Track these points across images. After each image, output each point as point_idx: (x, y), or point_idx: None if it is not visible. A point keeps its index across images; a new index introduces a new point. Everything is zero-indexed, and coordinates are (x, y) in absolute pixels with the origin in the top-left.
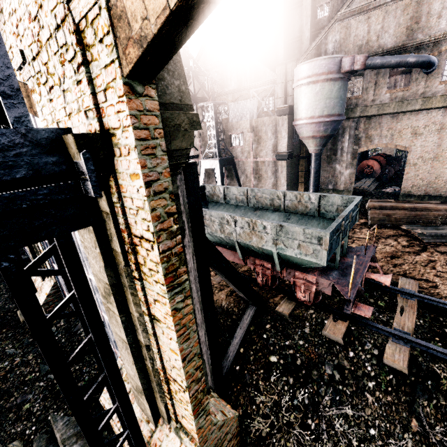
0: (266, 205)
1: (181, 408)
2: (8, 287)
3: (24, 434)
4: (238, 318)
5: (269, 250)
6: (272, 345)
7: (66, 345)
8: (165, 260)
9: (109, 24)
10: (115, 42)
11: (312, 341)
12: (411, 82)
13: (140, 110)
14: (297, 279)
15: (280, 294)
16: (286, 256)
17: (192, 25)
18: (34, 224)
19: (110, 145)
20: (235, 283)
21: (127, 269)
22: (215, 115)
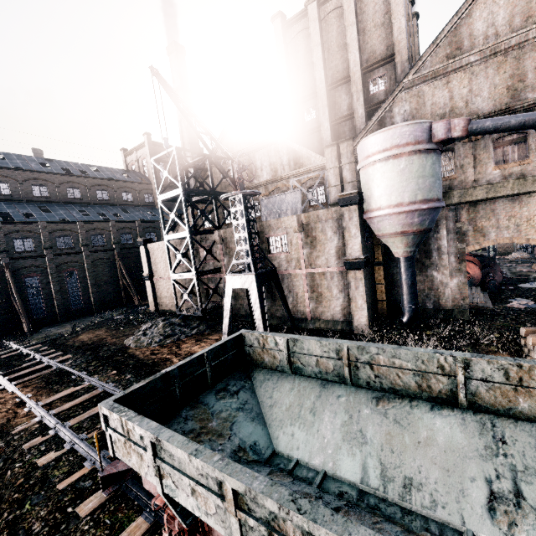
0: (405, 386)
1: None
2: None
3: None
4: None
5: None
6: None
7: None
8: None
9: None
10: None
11: None
12: (530, 153)
13: None
14: None
15: None
16: None
17: None
18: None
19: None
20: None
21: None
22: (245, 210)
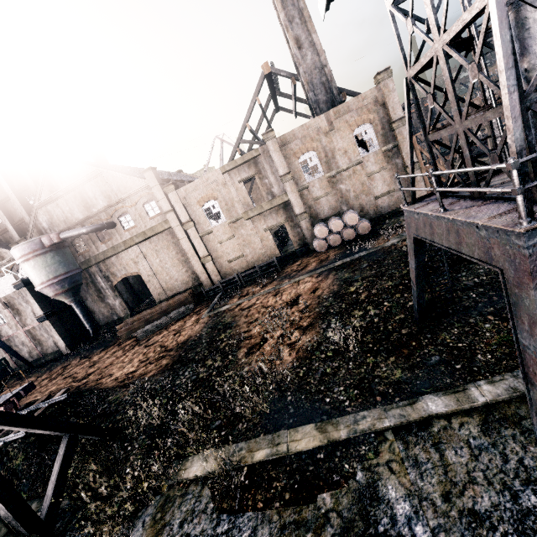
0: None
1: None
2: None
3: None
4: None
5: None
6: None
7: None
8: None
9: None
10: None
11: None
12: (110, 234)
13: None
14: None
15: None
16: None
17: None
18: None
19: None
20: None
21: None
22: None
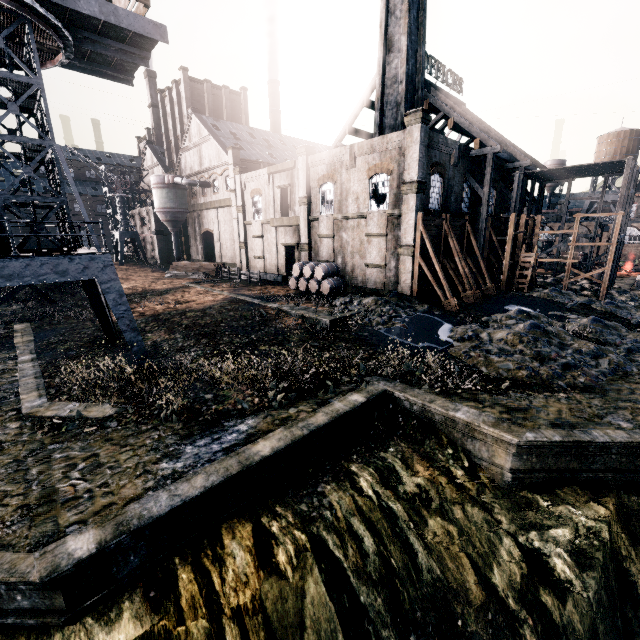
0: None
1: None
2: None
3: None
4: None
5: None
6: None
7: None
8: None
9: None
10: None
11: None
12: (207, 192)
13: None
14: None
15: None
16: None
17: None
18: None
19: None
20: None
21: None
22: (121, 203)
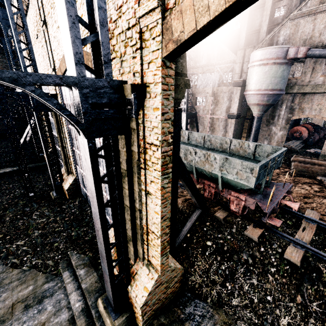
0: (216, 147)
1: (153, 250)
2: (89, 156)
3: (54, 258)
4: (188, 216)
5: (216, 174)
6: (209, 235)
7: (78, 215)
8: (163, 158)
9: (161, 32)
10: (162, 40)
11: (236, 237)
12: None
13: (166, 75)
14: (232, 196)
15: (218, 206)
16: (227, 179)
17: (204, 36)
18: (104, 127)
19: (145, 92)
20: (191, 190)
21: (138, 162)
22: None
